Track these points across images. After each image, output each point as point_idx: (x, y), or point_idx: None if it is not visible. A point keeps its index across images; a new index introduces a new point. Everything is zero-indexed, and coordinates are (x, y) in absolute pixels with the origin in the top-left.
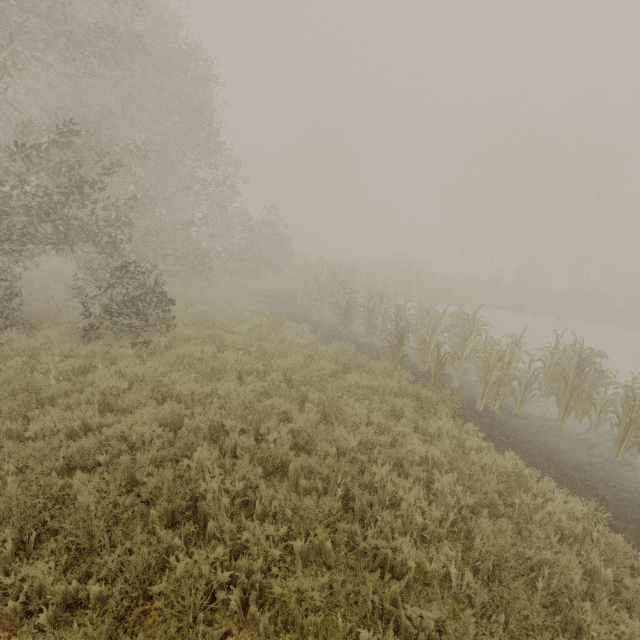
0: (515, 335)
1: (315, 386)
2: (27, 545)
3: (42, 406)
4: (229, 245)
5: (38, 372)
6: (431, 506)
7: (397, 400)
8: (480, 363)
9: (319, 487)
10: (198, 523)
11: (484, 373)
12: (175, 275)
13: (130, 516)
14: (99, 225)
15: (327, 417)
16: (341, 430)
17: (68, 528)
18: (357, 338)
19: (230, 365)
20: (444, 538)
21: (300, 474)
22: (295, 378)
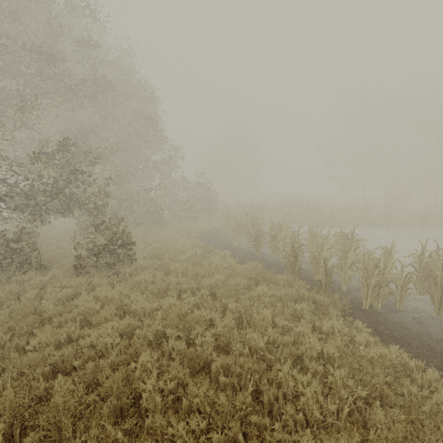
0: (386, 246)
1: (234, 297)
2: (15, 438)
3: (44, 324)
4: (175, 201)
5: (44, 300)
6: (328, 399)
7: (296, 305)
8: (360, 271)
9: (235, 383)
10: (141, 417)
11: (364, 279)
12: (141, 224)
13: (92, 411)
14: (86, 197)
15: (243, 322)
16: (251, 333)
17: (41, 425)
18: (266, 258)
19: (173, 285)
20: (343, 428)
21: (220, 372)
22: (219, 292)
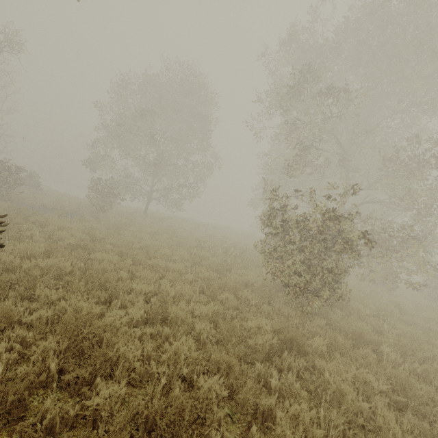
0: None
1: None
2: None
3: None
4: None
5: None
6: None
7: None
8: None
9: None
10: None
11: None
12: None
13: None
14: None
15: None
16: None
17: None
18: None
19: None
20: None
21: None
22: None
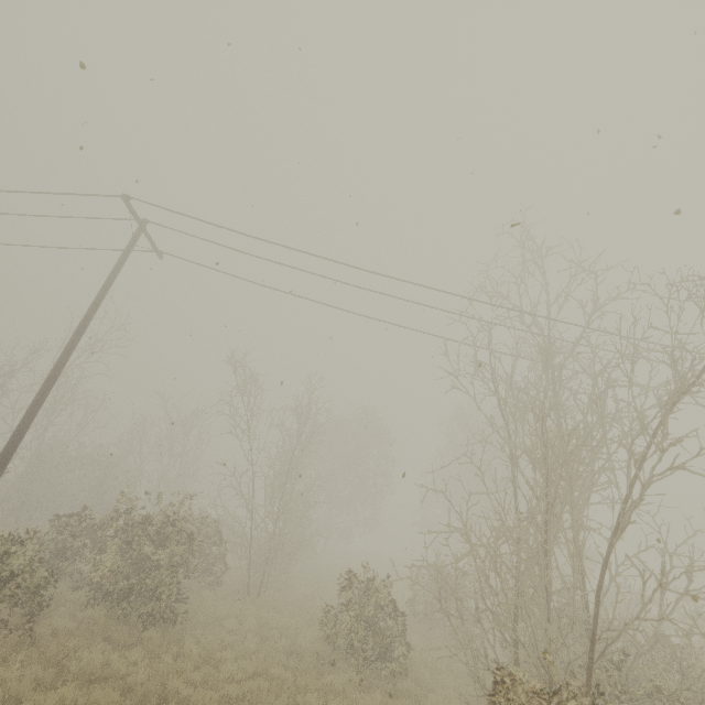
0: None
1: None
2: None
3: None
4: None
5: None
6: None
7: None
8: None
9: None
10: None
11: None
12: None
13: None
14: None
15: None
16: None
17: None
18: None
19: None
20: None
21: None
22: None
